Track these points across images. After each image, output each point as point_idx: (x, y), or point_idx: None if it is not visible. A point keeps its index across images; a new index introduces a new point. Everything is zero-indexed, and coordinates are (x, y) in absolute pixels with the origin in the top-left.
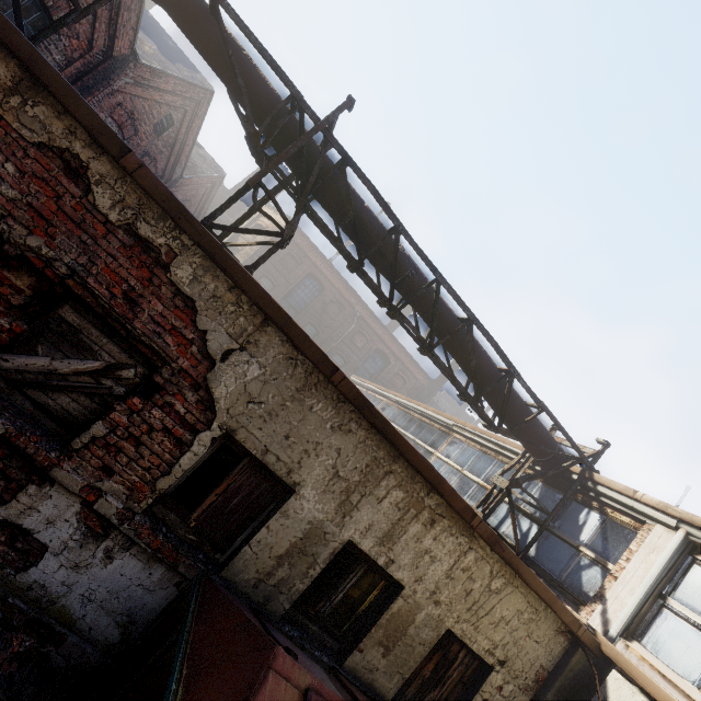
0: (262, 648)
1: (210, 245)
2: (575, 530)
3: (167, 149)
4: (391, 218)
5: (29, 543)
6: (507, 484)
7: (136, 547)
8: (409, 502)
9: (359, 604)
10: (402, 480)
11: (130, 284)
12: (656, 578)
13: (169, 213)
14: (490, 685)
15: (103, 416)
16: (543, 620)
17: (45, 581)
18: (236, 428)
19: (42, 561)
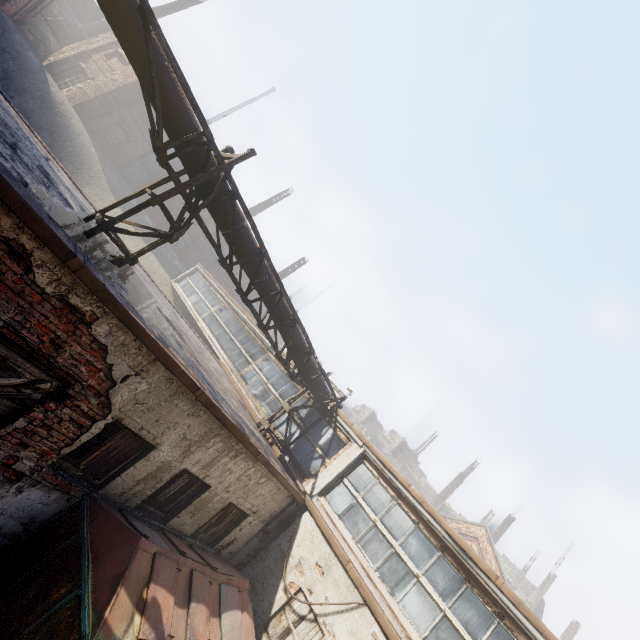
0: (133, 540)
1: (128, 319)
2: (318, 438)
3: None
4: (261, 247)
5: None
6: (290, 409)
7: (41, 484)
8: (225, 448)
9: (182, 494)
10: (224, 438)
11: (57, 334)
12: (343, 470)
13: (100, 298)
14: (246, 522)
15: (24, 415)
16: (282, 492)
17: None
18: (123, 418)
19: None
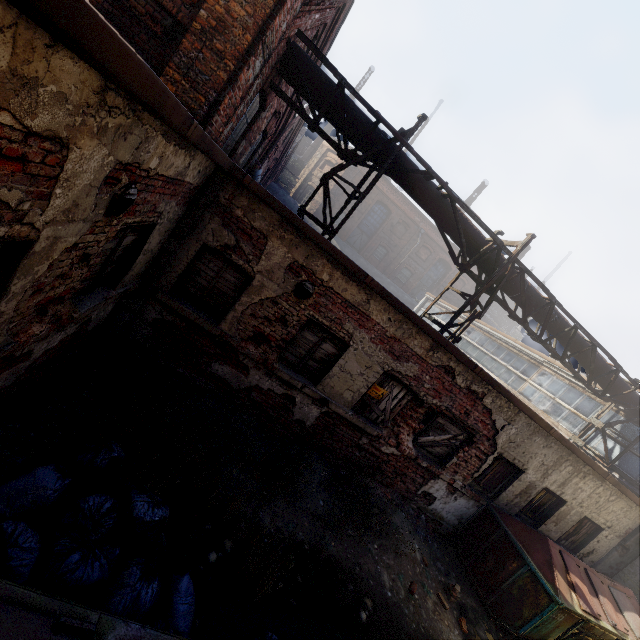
0: (542, 538)
1: (504, 392)
2: None
3: (283, 147)
4: (551, 298)
5: (430, 497)
6: (603, 426)
7: (464, 495)
8: (574, 470)
9: (542, 506)
10: (572, 462)
11: (466, 408)
12: None
13: (490, 384)
14: (601, 535)
15: (455, 455)
16: (634, 510)
17: (436, 508)
18: (503, 452)
19: (435, 502)
